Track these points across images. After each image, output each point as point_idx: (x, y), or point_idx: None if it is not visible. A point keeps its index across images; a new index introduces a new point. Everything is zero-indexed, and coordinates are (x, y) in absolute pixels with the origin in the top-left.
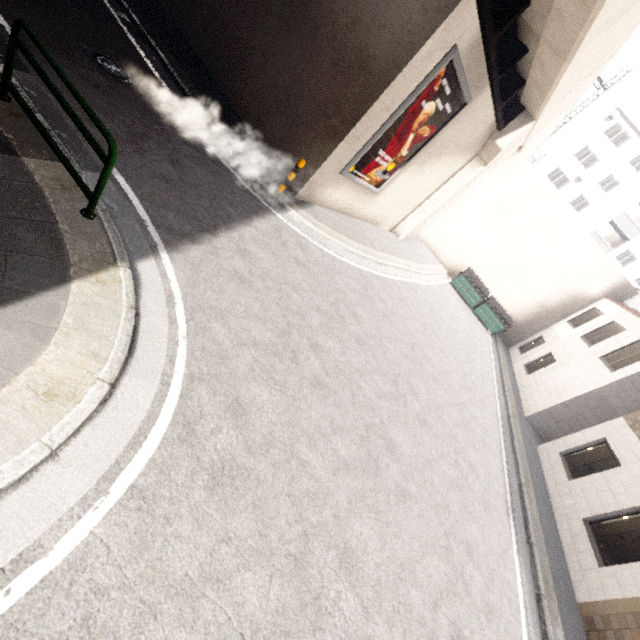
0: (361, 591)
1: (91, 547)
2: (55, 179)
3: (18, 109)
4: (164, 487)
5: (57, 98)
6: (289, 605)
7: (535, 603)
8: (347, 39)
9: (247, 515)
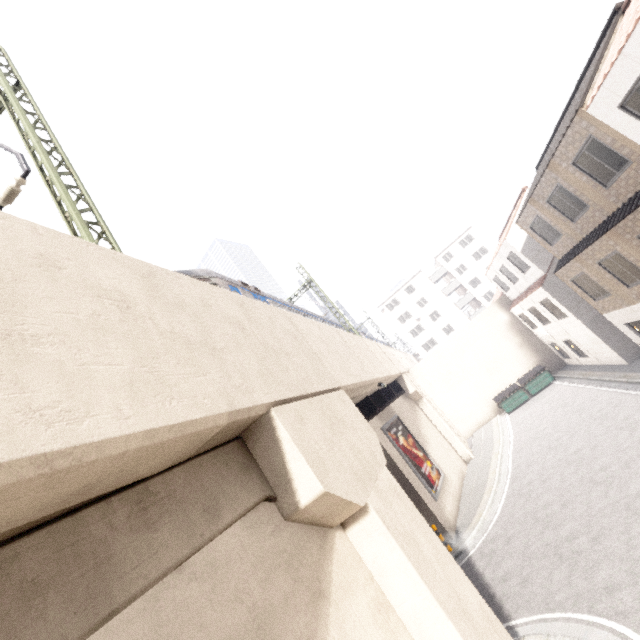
0: None
1: None
2: None
3: None
4: None
5: None
6: None
7: None
8: None
9: None
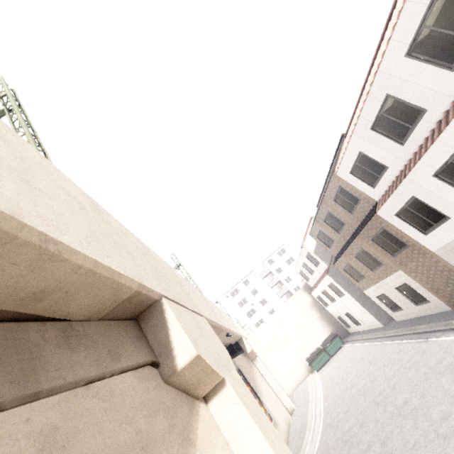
0: (452, 411)
1: None
2: None
3: None
4: None
5: None
6: None
7: (453, 331)
8: None
9: None
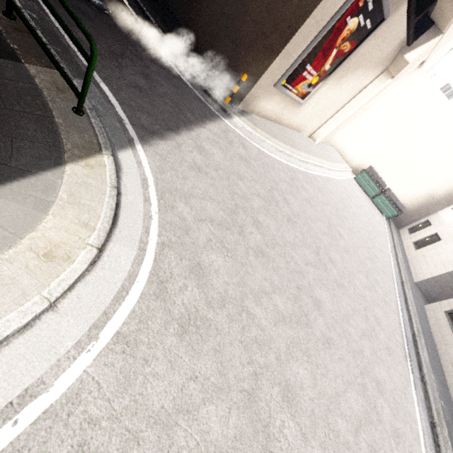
0: (300, 420)
1: (85, 384)
2: (52, 82)
3: (22, 26)
4: (143, 334)
5: (47, 7)
6: (245, 432)
7: (430, 429)
8: None
9: (209, 357)
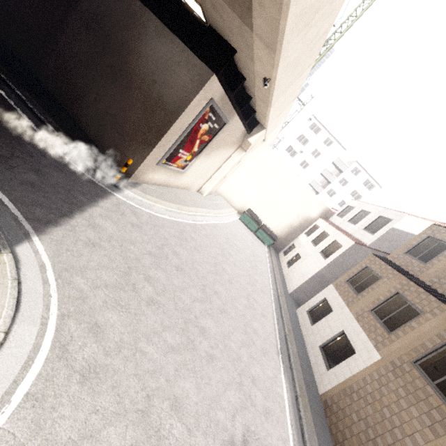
0: (186, 420)
1: (2, 437)
2: None
3: None
4: (49, 389)
5: None
6: (139, 439)
7: (295, 401)
8: (150, 91)
9: (108, 393)
